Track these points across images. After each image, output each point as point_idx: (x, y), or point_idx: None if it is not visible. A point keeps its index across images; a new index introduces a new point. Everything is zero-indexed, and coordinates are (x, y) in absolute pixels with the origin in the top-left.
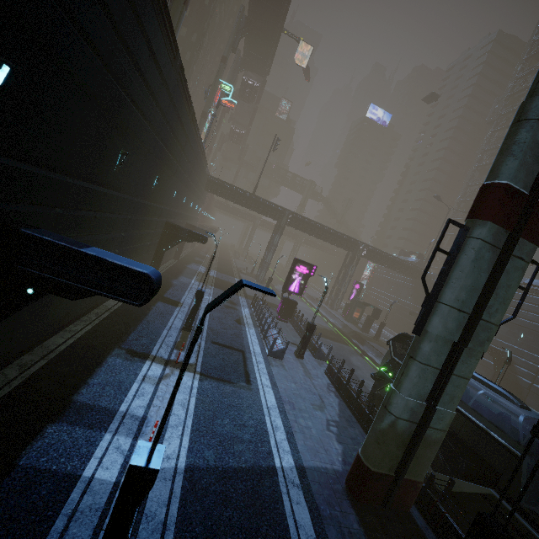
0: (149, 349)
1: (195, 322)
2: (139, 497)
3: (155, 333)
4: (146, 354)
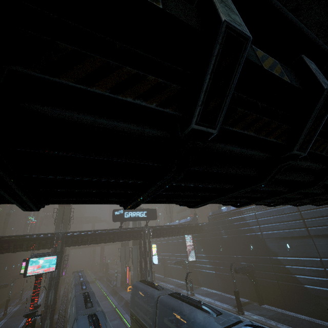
0: (9, 306)
1: (24, 299)
2: (8, 302)
3: (10, 304)
4: (8, 306)
